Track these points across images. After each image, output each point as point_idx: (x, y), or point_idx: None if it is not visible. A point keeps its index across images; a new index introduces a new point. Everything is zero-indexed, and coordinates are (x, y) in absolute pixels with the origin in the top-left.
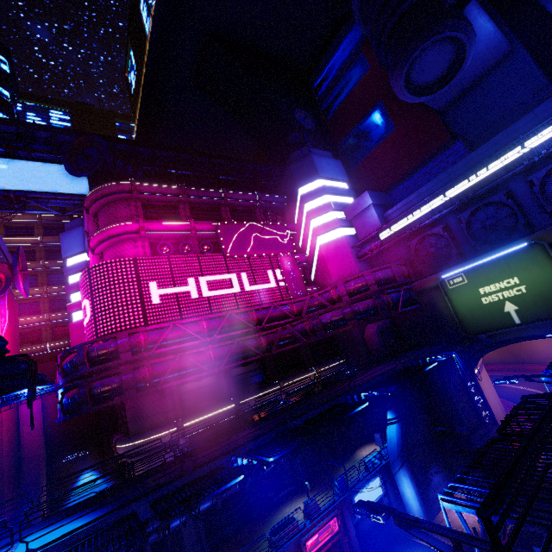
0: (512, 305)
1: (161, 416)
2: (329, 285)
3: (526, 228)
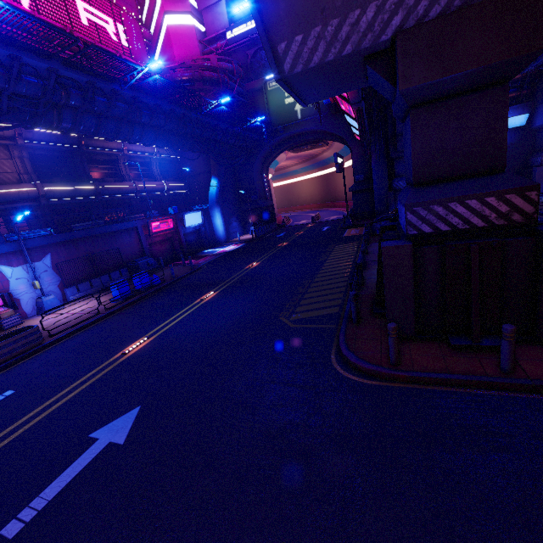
0: (300, 106)
1: None
2: None
3: None
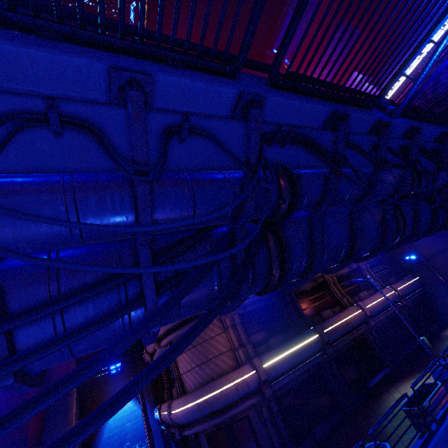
0: None
1: None
2: None
3: None
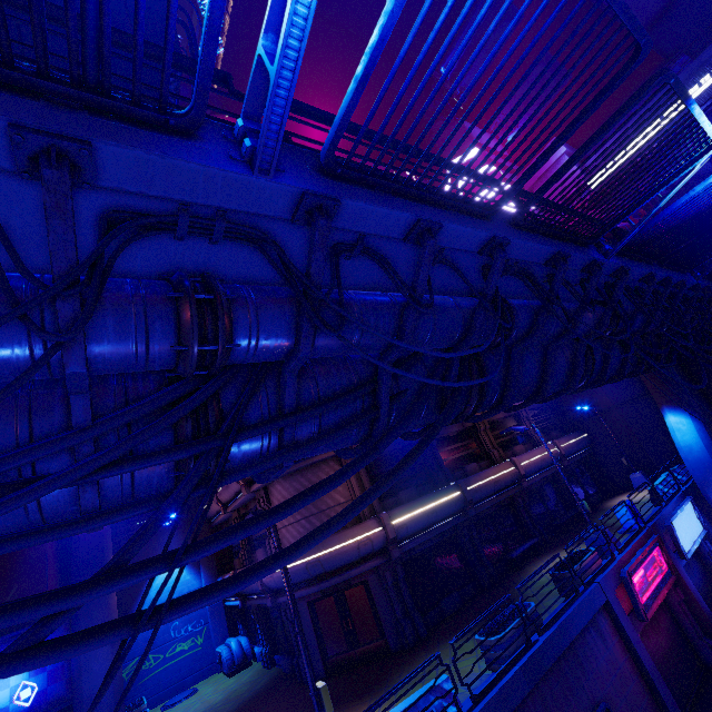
0: None
1: None
2: None
3: None
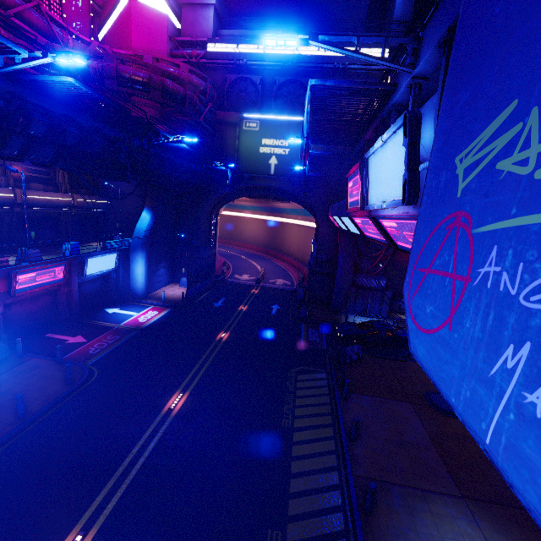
0: (276, 160)
1: None
2: None
3: None
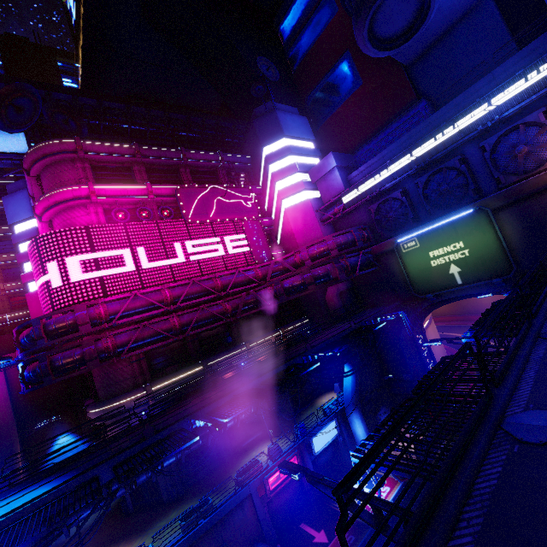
0: (456, 268)
1: (130, 381)
2: (294, 248)
3: (475, 194)
